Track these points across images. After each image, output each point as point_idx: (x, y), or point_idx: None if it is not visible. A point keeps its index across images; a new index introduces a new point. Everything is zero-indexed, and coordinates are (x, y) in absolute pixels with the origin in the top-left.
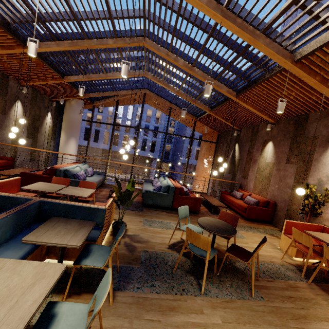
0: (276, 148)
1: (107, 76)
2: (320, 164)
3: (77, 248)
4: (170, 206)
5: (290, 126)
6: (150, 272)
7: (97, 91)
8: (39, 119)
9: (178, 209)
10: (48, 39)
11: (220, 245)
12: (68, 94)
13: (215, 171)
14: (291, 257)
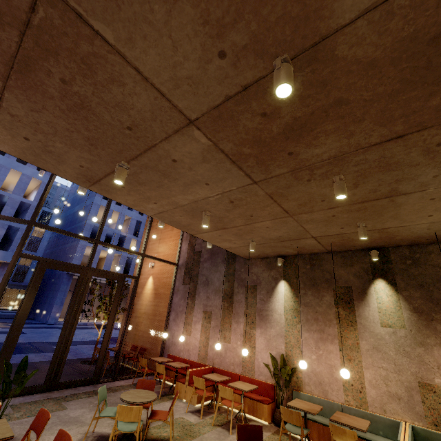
0: None
1: None
2: None
3: None
4: None
5: None
6: None
7: None
8: None
9: None
10: None
11: None
12: None
13: None
14: None
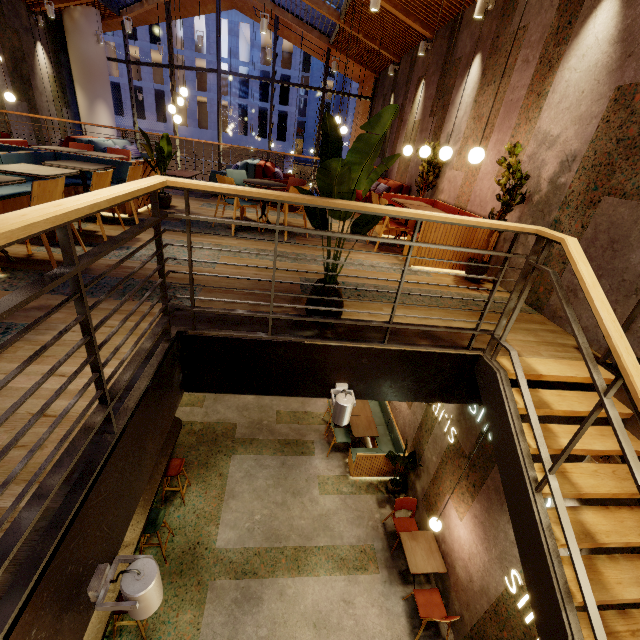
0: (426, 92)
1: None
2: (454, 108)
3: (92, 171)
4: None
5: (445, 42)
6: None
7: None
8: (24, 58)
9: (227, 171)
10: None
11: (292, 223)
12: None
13: None
14: (378, 235)
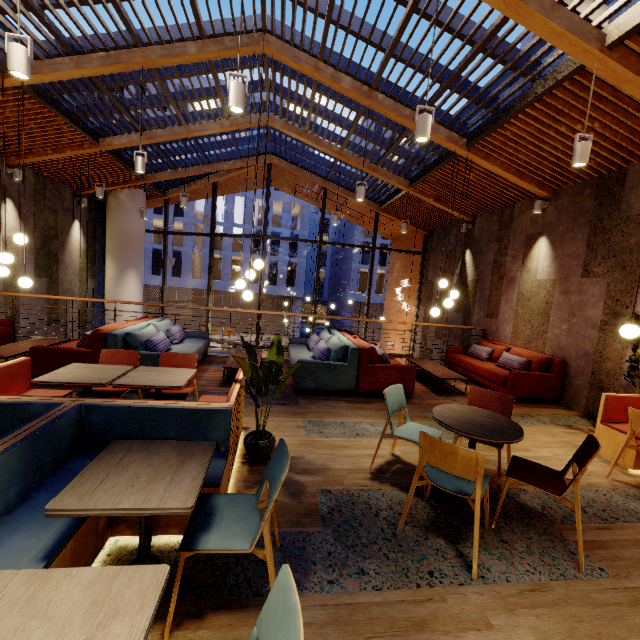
0: (558, 249)
1: (190, 132)
2: None
3: (187, 513)
4: (353, 388)
5: (585, 199)
6: (348, 539)
7: (171, 167)
8: (56, 235)
9: (385, 394)
10: (53, 54)
11: None
12: (110, 179)
13: (434, 309)
14: (624, 470)
